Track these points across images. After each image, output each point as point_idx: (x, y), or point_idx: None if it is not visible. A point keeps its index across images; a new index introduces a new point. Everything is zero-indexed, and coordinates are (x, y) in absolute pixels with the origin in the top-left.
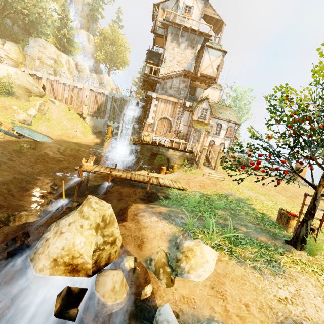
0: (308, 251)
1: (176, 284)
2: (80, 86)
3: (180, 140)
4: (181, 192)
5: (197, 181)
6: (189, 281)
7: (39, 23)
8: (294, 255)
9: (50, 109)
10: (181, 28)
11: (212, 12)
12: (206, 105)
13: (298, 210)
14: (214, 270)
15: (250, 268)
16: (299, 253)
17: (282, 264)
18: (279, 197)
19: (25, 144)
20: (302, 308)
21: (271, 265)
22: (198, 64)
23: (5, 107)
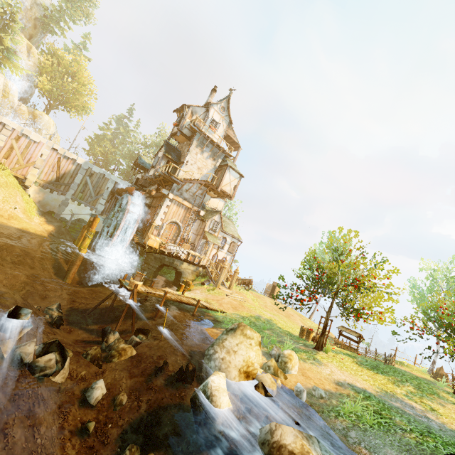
0: (324, 352)
1: (288, 377)
2: (36, 138)
3: (196, 253)
4: (223, 314)
5: (227, 303)
6: (292, 375)
7: None
8: (321, 354)
9: None
10: (209, 139)
11: (233, 134)
12: (218, 218)
13: (297, 327)
14: (298, 367)
15: (310, 363)
16: (322, 353)
17: (319, 359)
18: (282, 316)
19: None
20: (336, 376)
21: (316, 361)
22: (219, 178)
23: None
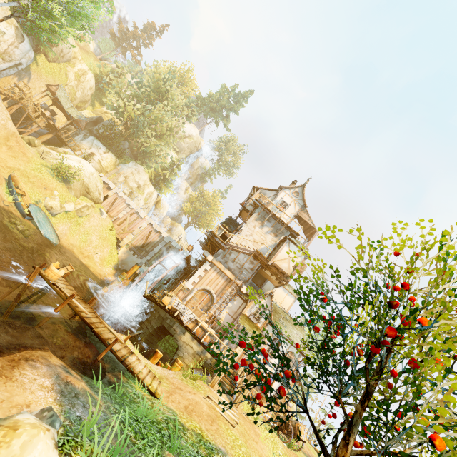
0: None
1: None
2: (143, 215)
3: (210, 328)
4: (147, 395)
5: (188, 399)
6: None
7: (150, 156)
8: None
9: (92, 217)
10: (270, 213)
11: (307, 217)
12: (268, 303)
13: None
14: None
15: None
16: None
17: None
18: None
19: (22, 225)
20: None
21: None
22: (274, 252)
23: (47, 186)
